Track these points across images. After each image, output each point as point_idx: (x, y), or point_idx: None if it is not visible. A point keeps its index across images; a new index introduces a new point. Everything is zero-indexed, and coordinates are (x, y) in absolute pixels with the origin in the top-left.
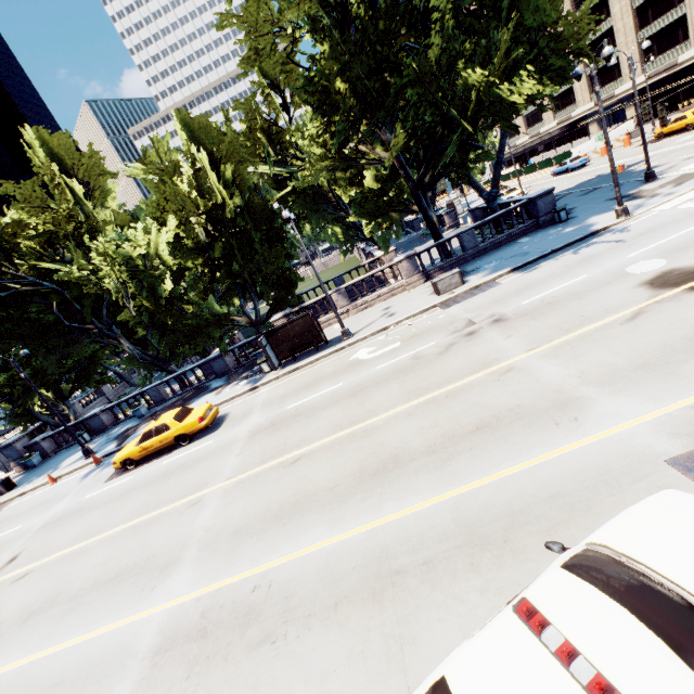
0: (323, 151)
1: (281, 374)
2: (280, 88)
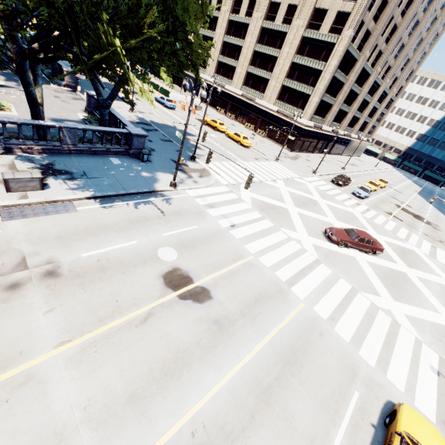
0: None
1: None
2: None
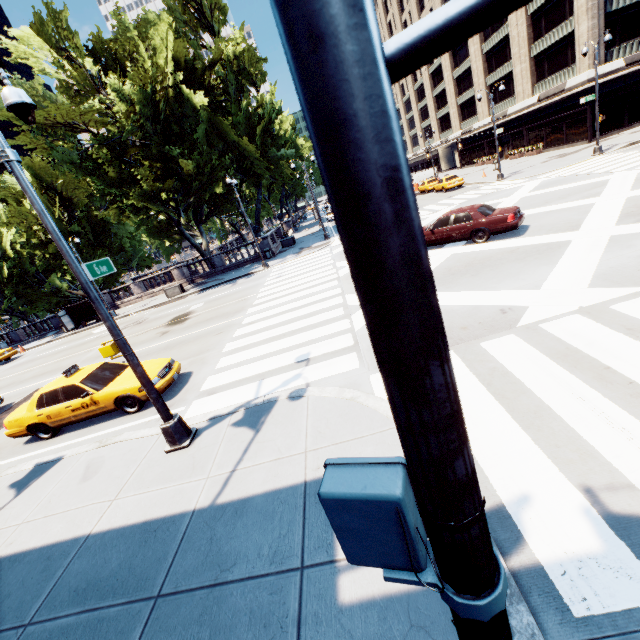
0: None
1: (67, 335)
2: None
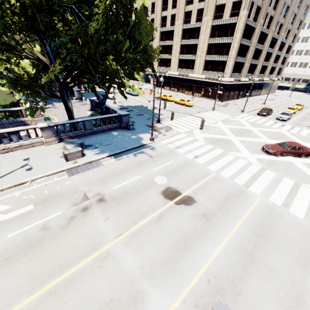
0: None
1: None
2: None
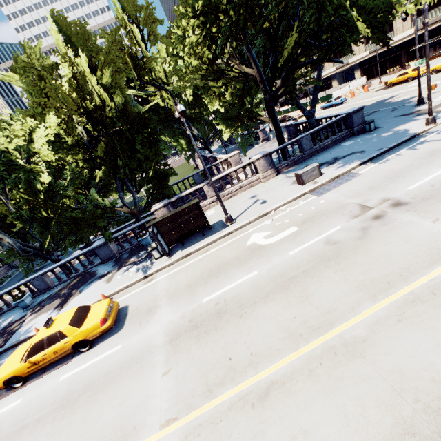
0: (198, 62)
1: (174, 260)
2: (138, 25)
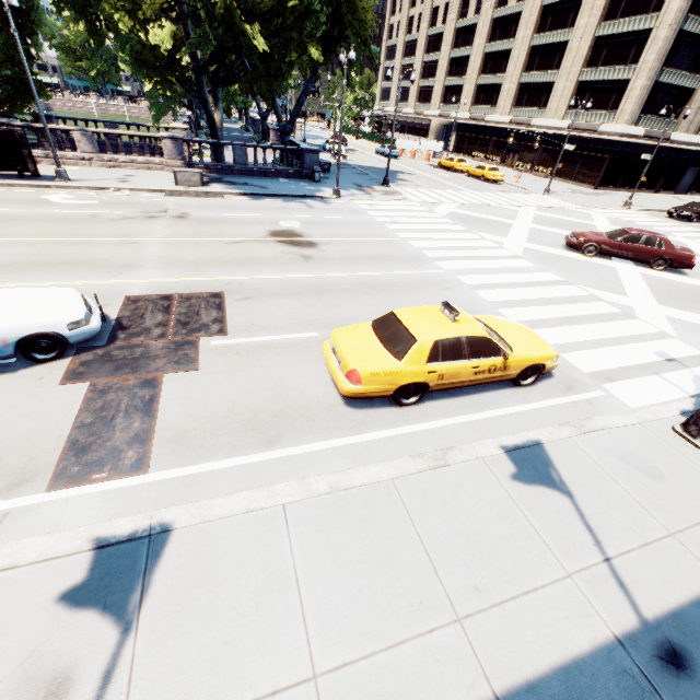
0: None
1: None
2: None
